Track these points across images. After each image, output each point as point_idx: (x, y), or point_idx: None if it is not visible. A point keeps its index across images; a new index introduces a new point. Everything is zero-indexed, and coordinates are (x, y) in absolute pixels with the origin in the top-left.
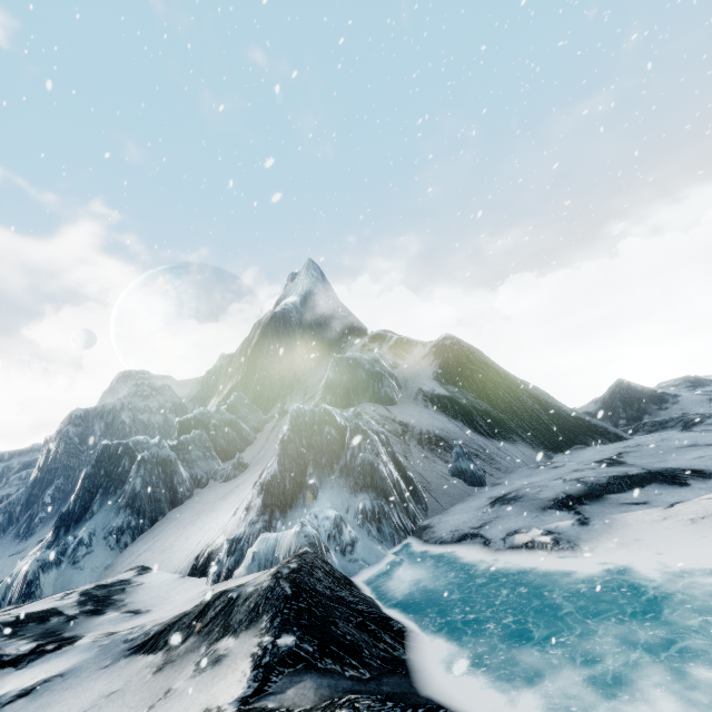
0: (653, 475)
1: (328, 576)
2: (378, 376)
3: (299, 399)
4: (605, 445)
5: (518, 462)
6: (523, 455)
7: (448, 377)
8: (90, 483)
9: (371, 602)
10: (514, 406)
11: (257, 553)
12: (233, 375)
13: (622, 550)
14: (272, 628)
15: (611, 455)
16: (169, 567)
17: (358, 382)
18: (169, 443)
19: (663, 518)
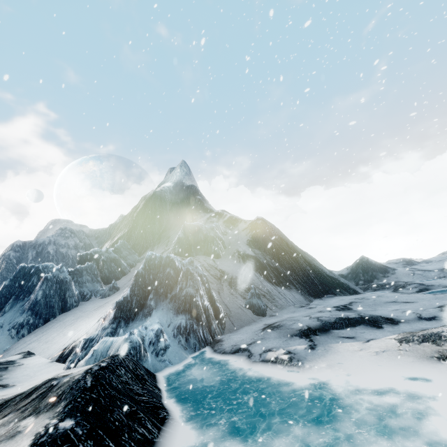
0: (363, 319)
1: (129, 373)
2: (211, 239)
3: (162, 249)
4: (346, 296)
5: (290, 302)
6: (294, 298)
7: (256, 244)
8: (7, 291)
9: (156, 393)
10: (294, 266)
11: (96, 351)
12: (122, 229)
13: (328, 369)
14: (62, 412)
15: (345, 303)
16: (46, 354)
17: (198, 241)
18: (68, 269)
19: (360, 349)
